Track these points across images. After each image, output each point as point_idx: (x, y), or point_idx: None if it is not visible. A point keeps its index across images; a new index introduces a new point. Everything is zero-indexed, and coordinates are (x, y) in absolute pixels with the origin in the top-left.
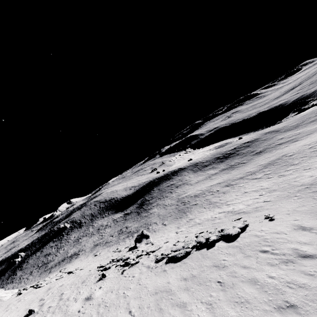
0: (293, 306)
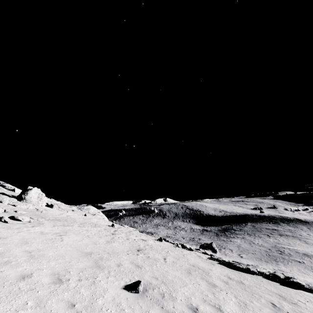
0: None
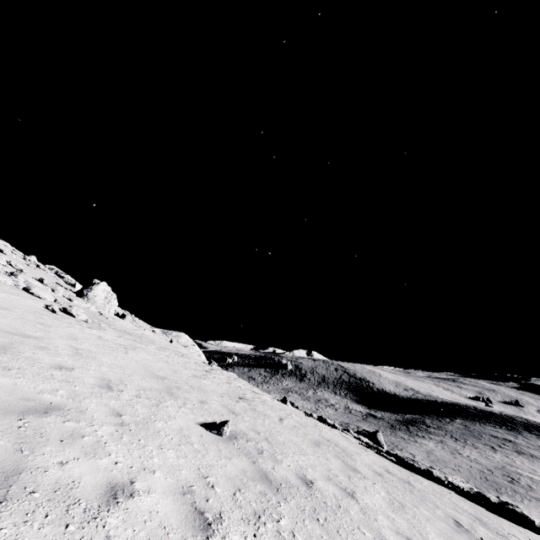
0: None
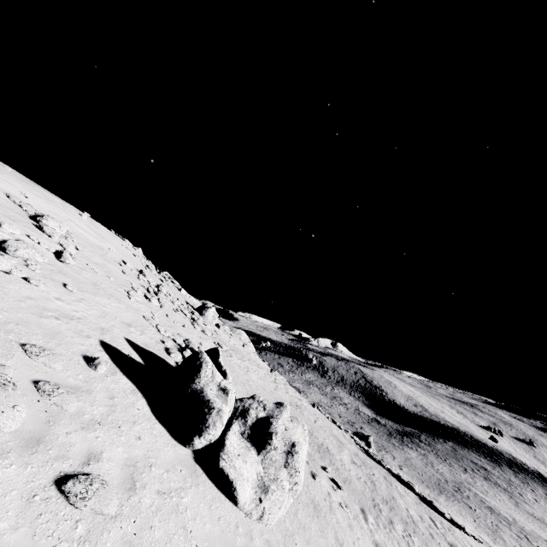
0: (394, 509)
